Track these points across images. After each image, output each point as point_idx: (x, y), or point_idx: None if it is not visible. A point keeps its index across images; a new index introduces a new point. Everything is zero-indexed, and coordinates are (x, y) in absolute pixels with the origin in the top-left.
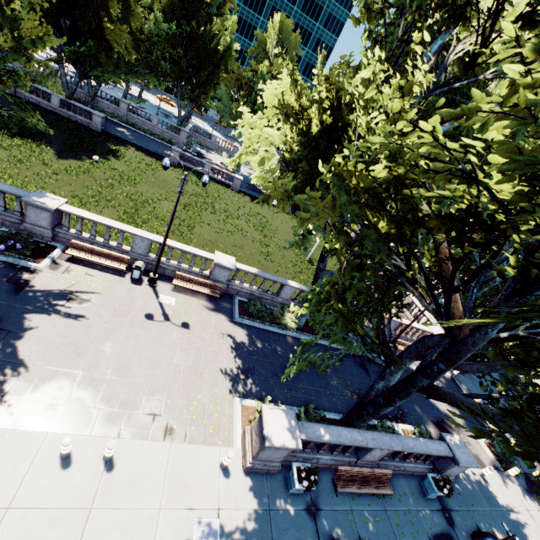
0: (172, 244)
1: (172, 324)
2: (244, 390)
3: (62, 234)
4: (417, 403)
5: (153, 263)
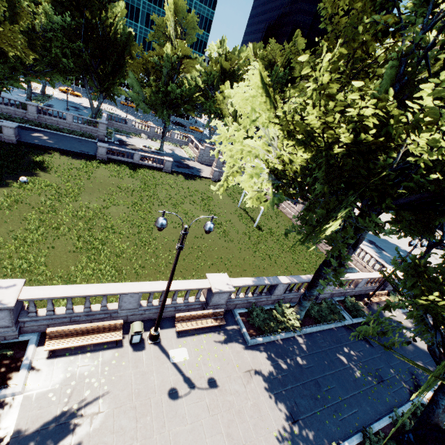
0: (164, 287)
1: (199, 390)
2: (304, 444)
3: (29, 322)
4: (415, 357)
5: (146, 312)
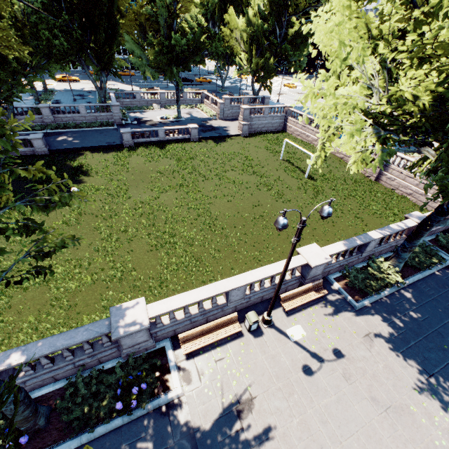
0: (265, 273)
1: (329, 362)
2: (448, 396)
3: (159, 332)
4: None
5: (251, 299)
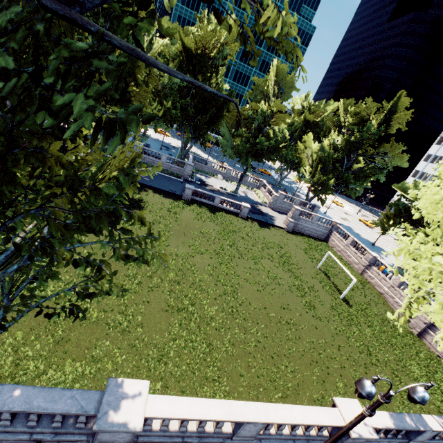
0: (292, 417)
1: None
2: None
3: (142, 437)
4: None
5: (261, 442)
